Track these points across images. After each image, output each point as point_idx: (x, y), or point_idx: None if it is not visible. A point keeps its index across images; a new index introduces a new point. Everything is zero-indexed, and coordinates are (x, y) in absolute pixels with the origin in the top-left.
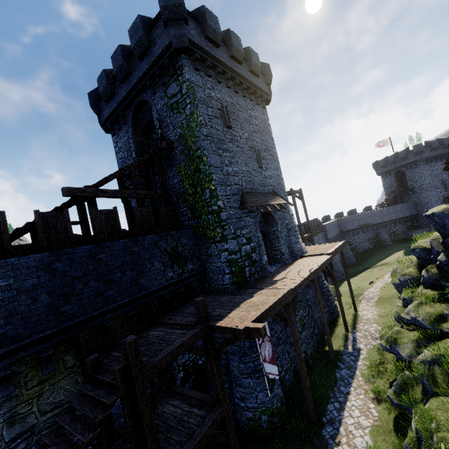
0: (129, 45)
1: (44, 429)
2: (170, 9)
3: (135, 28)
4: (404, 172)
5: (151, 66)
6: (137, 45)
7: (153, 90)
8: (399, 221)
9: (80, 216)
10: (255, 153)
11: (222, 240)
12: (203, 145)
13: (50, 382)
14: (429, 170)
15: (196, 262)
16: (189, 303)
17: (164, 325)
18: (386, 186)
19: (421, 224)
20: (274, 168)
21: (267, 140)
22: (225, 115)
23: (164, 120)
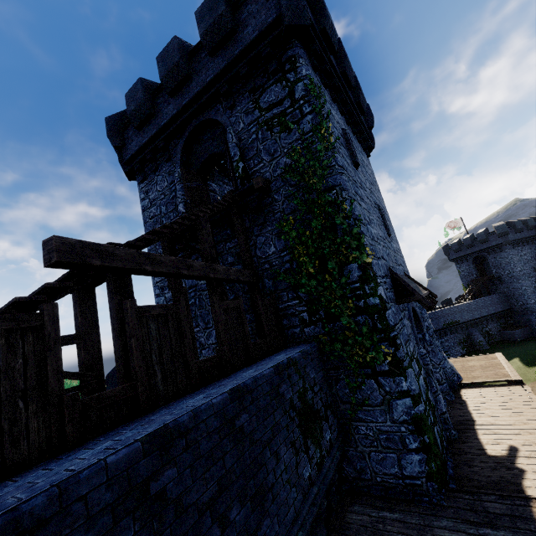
0: (188, 43)
1: None
2: None
3: (209, 5)
4: (484, 258)
5: (233, 61)
6: (212, 29)
7: (231, 100)
8: (491, 317)
9: (79, 321)
10: (380, 214)
11: (394, 372)
12: (340, 182)
13: None
14: (517, 255)
15: (331, 421)
16: None
17: None
18: (462, 275)
19: (518, 322)
20: (395, 240)
21: (380, 199)
22: (351, 146)
23: (250, 146)
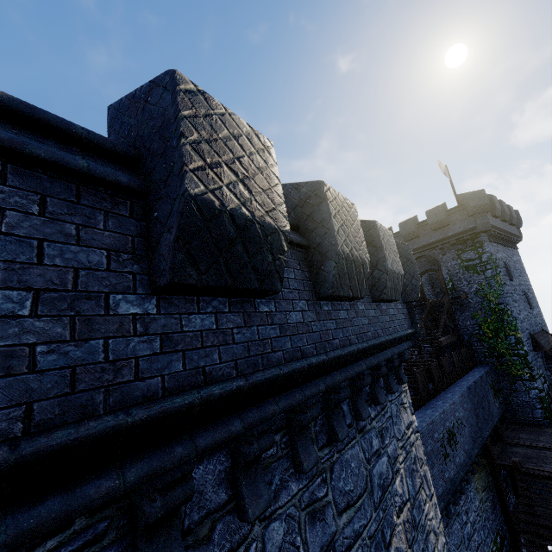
0: (415, 216)
1: (484, 502)
2: (478, 207)
3: (435, 212)
4: None
5: (447, 237)
6: (436, 223)
7: (443, 252)
8: None
9: (421, 353)
10: (525, 296)
11: (530, 380)
12: (506, 301)
13: (478, 472)
14: None
15: (501, 395)
16: (509, 430)
17: (519, 446)
18: None
19: None
20: (536, 305)
21: (526, 280)
22: (508, 271)
23: (455, 275)
